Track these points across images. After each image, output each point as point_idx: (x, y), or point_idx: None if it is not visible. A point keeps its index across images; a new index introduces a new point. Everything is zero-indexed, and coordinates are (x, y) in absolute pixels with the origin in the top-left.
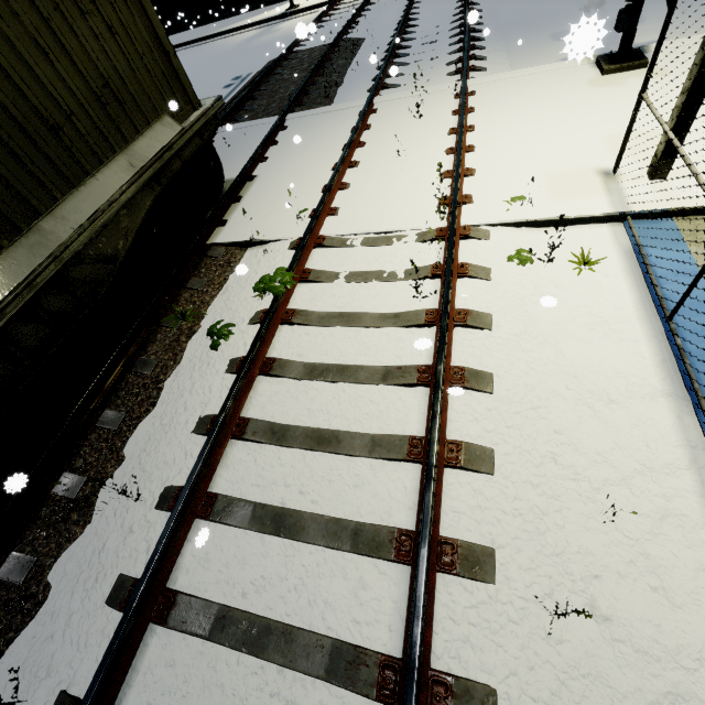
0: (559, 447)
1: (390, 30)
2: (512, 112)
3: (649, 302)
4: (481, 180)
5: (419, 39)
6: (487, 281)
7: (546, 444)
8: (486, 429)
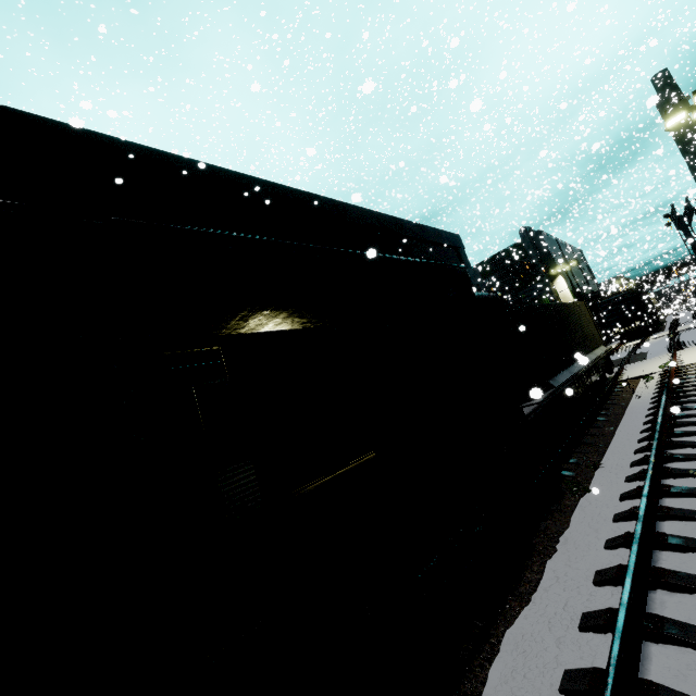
0: None
1: (664, 345)
2: None
3: None
4: None
5: (688, 342)
6: None
7: None
8: None
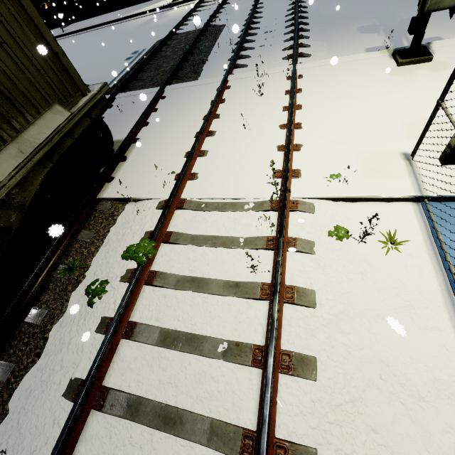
0: (376, 449)
1: (242, 20)
2: (330, 95)
3: (448, 287)
4: (307, 155)
5: (262, 28)
6: (311, 255)
7: (365, 444)
8: (310, 424)
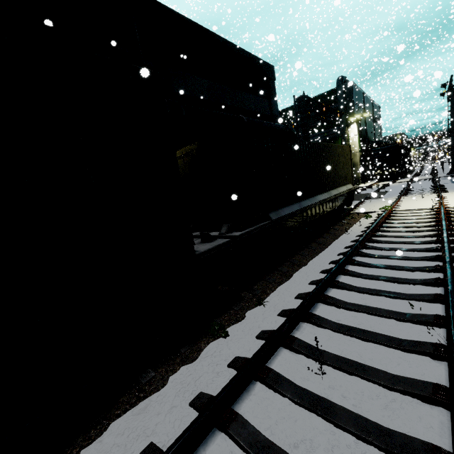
0: None
1: (400, 189)
2: None
3: None
4: (450, 203)
5: (415, 190)
6: None
7: None
8: None
